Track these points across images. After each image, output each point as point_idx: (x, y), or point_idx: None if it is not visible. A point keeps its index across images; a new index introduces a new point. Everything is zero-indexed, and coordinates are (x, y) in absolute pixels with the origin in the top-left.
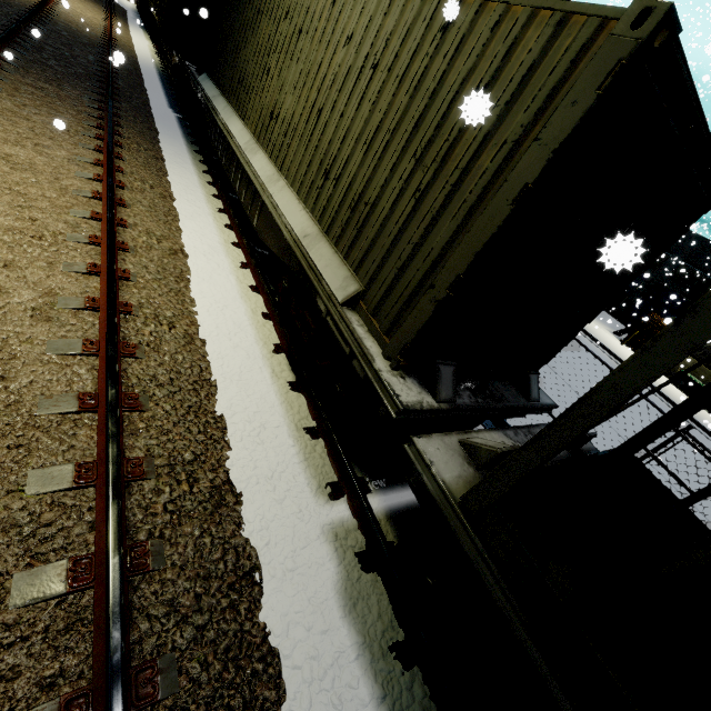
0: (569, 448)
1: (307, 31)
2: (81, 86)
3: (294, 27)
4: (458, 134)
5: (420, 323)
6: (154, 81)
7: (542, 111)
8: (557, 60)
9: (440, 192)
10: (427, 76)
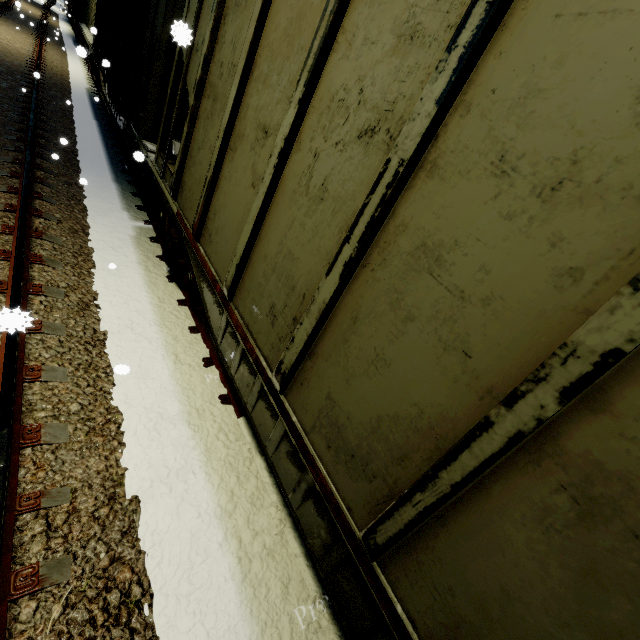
0: None
1: None
2: (30, 28)
3: None
4: None
5: None
6: (69, 38)
7: None
8: None
9: None
10: None
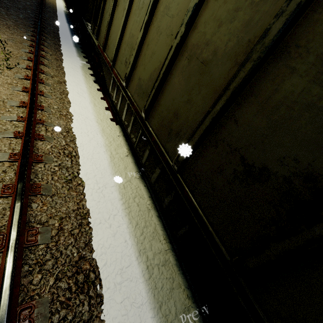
0: None
1: None
2: None
3: None
4: None
5: None
6: None
7: None
8: None
9: None
10: None
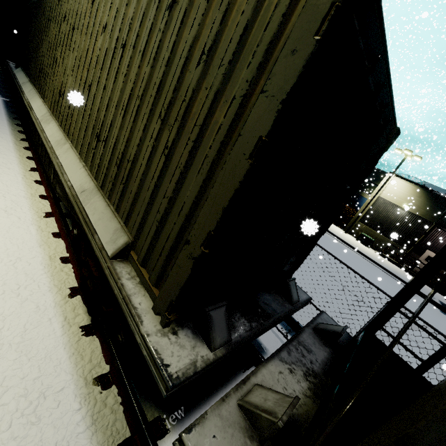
0: (330, 345)
1: (77, 27)
2: None
3: (69, 26)
4: (192, 95)
5: (181, 280)
6: None
7: (264, 65)
8: (269, 17)
9: (184, 148)
10: (162, 48)
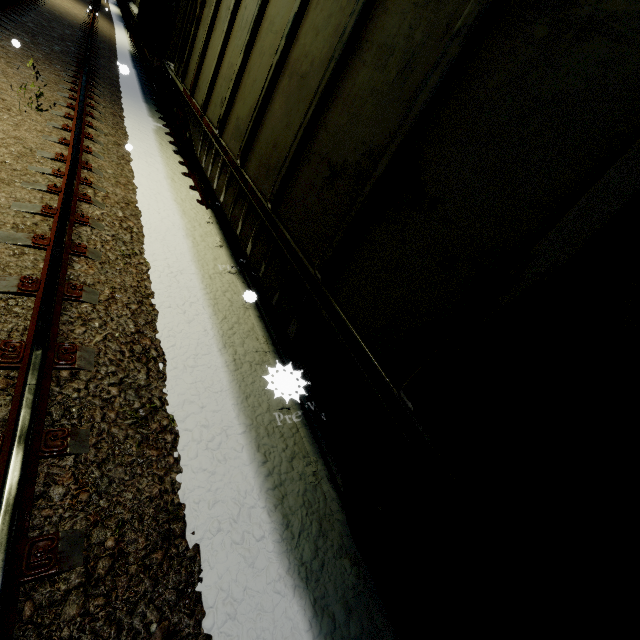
0: None
1: None
2: (86, 3)
3: None
4: None
5: None
6: (117, 17)
7: None
8: None
9: None
10: None
